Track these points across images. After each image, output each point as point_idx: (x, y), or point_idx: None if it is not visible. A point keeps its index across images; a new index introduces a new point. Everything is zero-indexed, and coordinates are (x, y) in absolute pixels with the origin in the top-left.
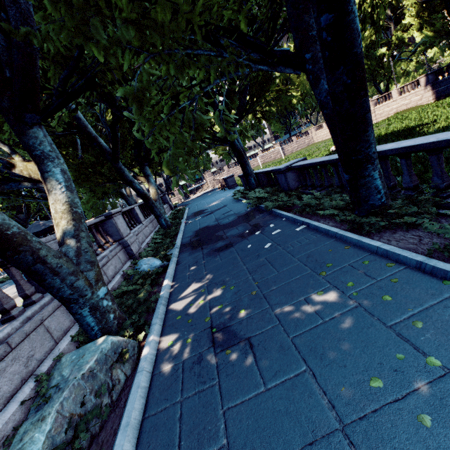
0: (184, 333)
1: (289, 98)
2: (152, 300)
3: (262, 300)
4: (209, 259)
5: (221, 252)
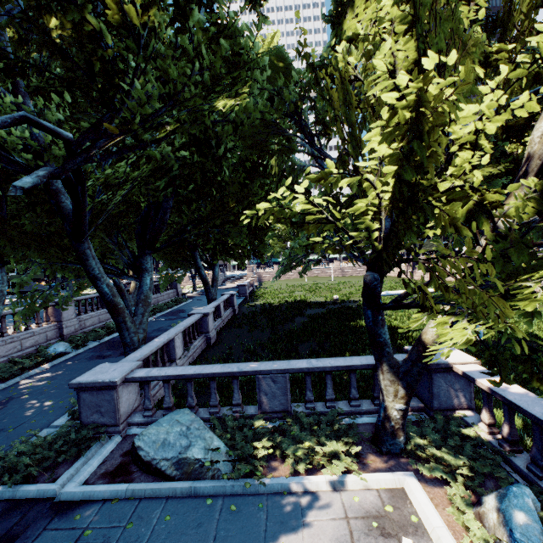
0: (0, 395)
1: (263, 251)
2: (15, 373)
3: (39, 395)
4: (83, 361)
5: (95, 360)
